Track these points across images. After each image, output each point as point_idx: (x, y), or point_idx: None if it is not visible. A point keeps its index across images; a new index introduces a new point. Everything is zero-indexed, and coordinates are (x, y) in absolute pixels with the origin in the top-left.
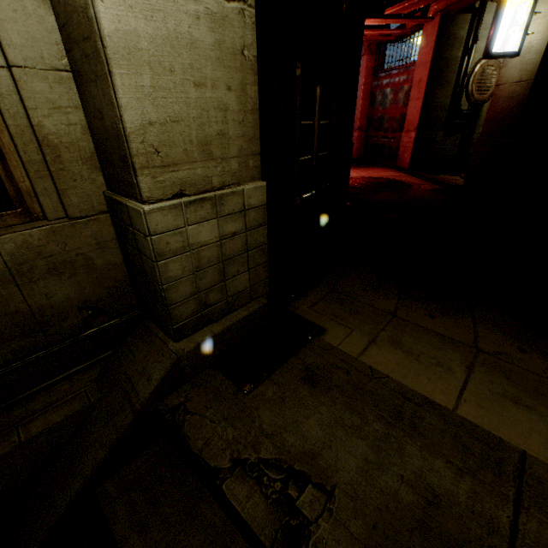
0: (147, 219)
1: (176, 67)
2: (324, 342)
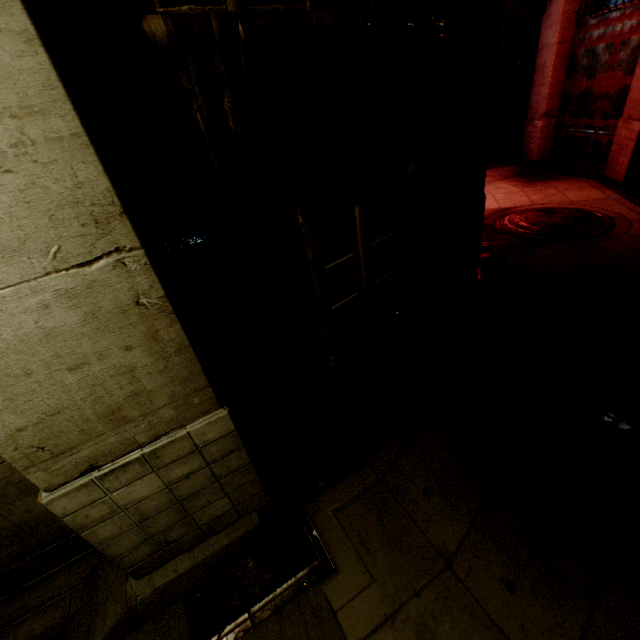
0: (50, 508)
1: (35, 366)
2: (323, 598)
